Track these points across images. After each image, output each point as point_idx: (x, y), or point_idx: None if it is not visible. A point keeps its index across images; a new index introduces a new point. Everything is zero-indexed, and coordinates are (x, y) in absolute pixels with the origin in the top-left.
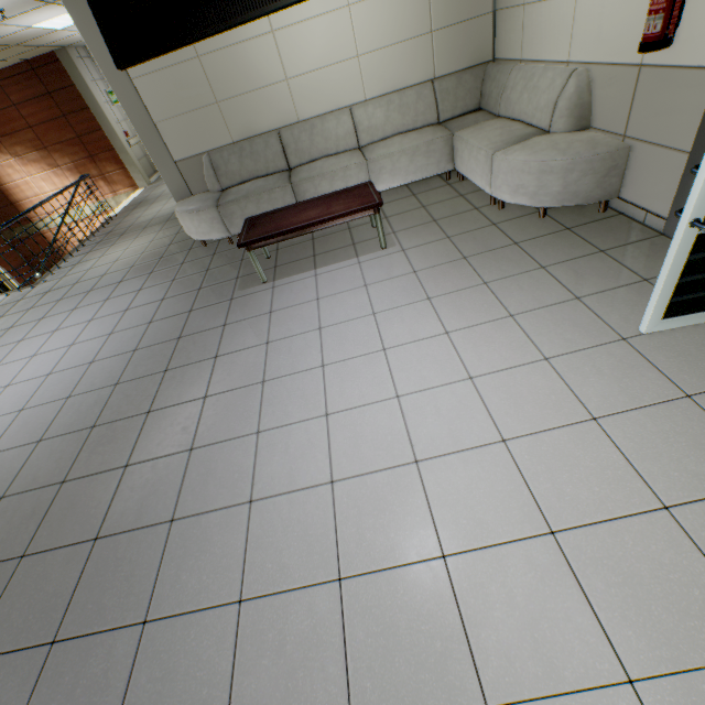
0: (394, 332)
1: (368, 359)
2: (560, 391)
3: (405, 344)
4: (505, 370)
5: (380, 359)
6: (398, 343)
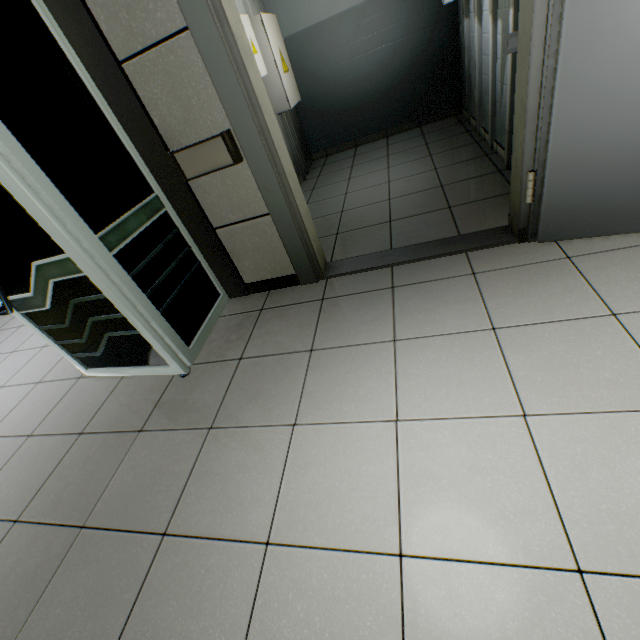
0: (34, 338)
1: (0, 357)
2: (7, 411)
3: (24, 350)
4: (17, 386)
5: (3, 359)
6: (23, 348)
